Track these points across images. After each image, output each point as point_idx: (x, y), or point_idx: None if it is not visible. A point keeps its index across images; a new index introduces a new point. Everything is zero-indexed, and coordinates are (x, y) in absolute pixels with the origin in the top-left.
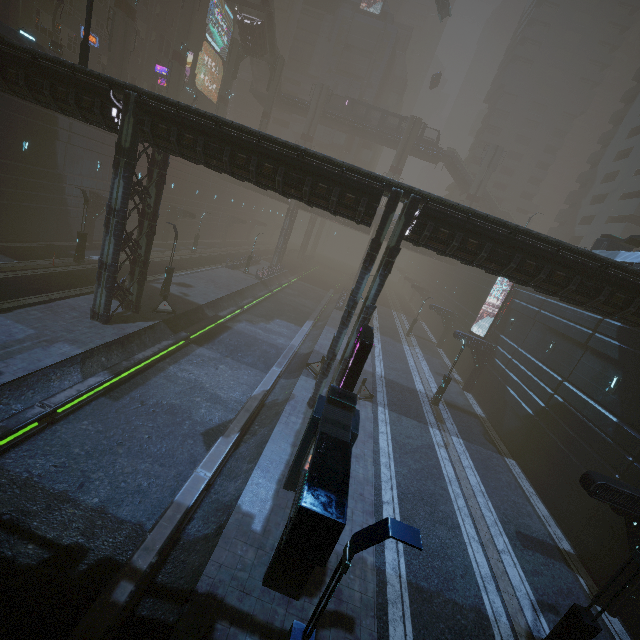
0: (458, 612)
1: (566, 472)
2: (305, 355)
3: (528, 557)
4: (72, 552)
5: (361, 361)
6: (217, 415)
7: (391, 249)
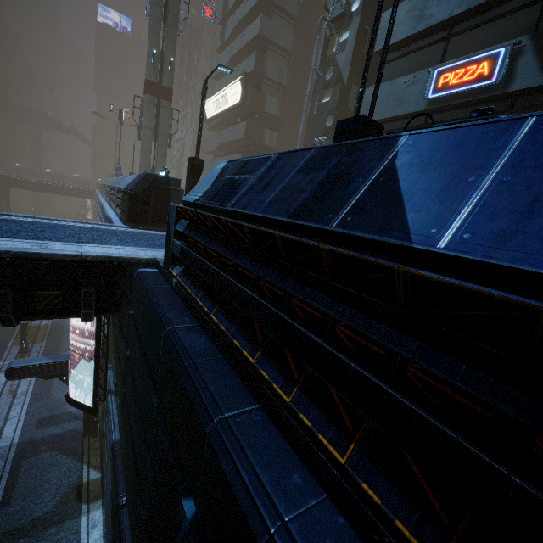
0: None
1: None
2: None
3: None
4: None
5: None
6: None
7: (3, 191)
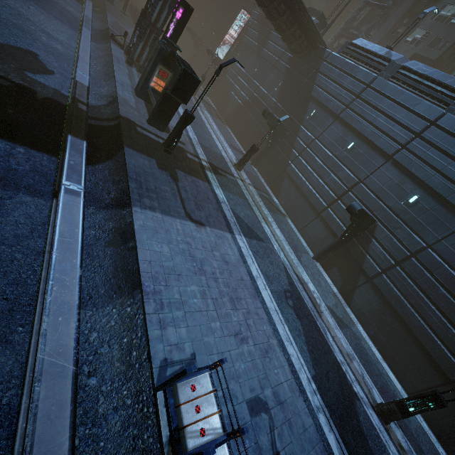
0: (215, 153)
1: (251, 127)
2: (101, 31)
3: (234, 151)
4: (26, 88)
5: (185, 21)
6: (59, 47)
7: None
